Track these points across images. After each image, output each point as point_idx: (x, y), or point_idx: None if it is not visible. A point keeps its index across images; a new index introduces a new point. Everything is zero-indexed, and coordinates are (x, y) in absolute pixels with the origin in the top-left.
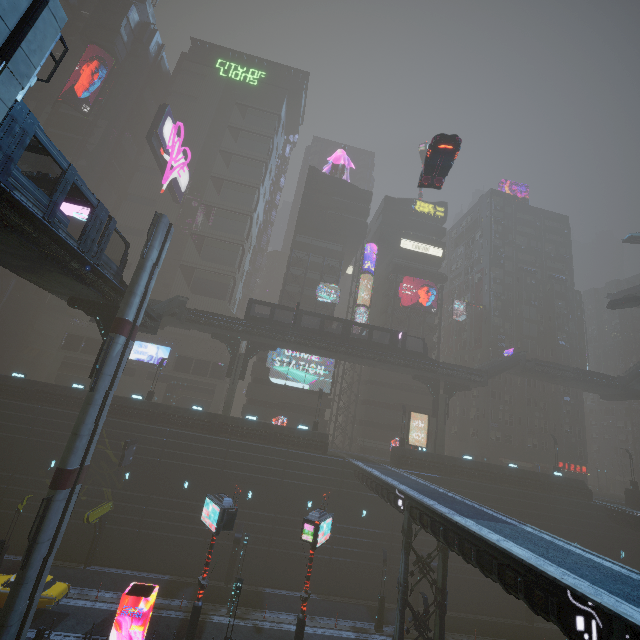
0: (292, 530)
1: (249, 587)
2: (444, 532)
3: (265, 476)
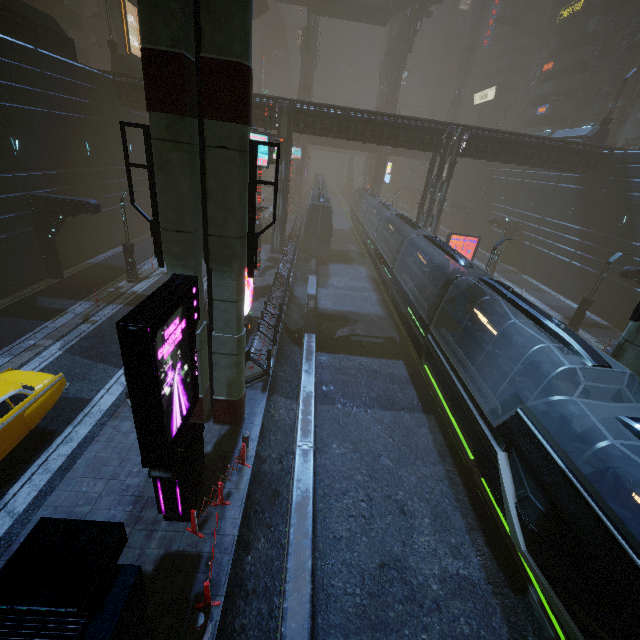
0: (87, 187)
1: (77, 268)
2: (354, 127)
3: (24, 106)
